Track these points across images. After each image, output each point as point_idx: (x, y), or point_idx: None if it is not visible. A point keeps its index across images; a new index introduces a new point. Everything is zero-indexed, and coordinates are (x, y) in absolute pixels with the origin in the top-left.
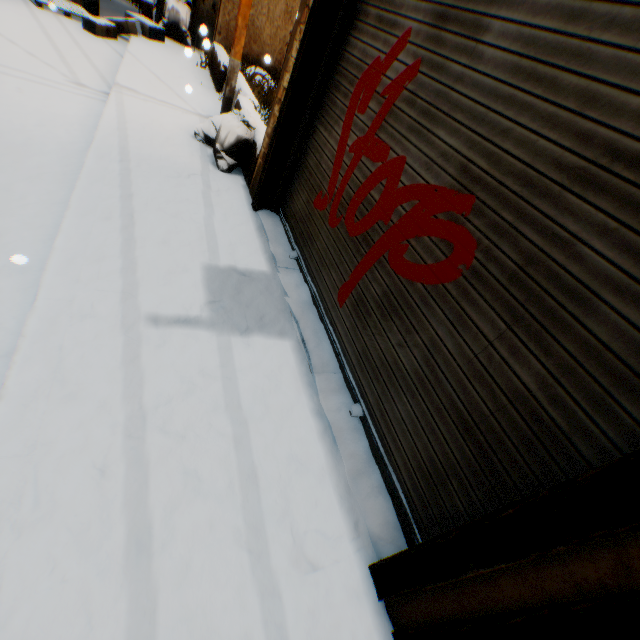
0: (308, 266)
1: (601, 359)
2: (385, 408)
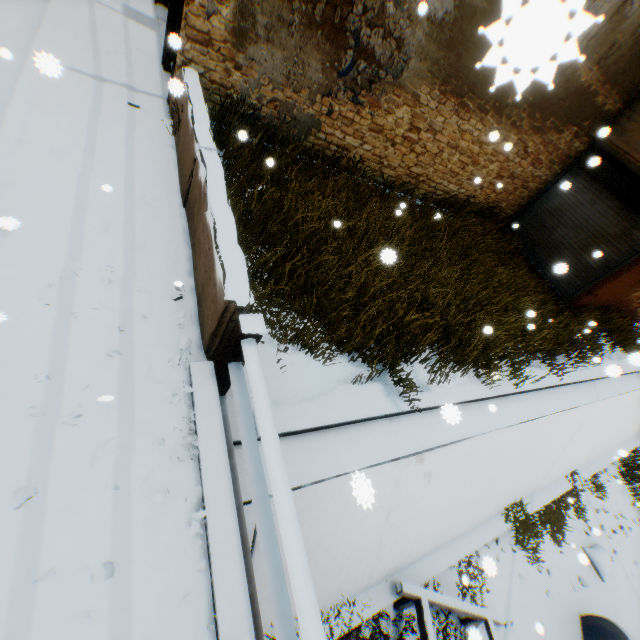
0: None
1: None
2: None
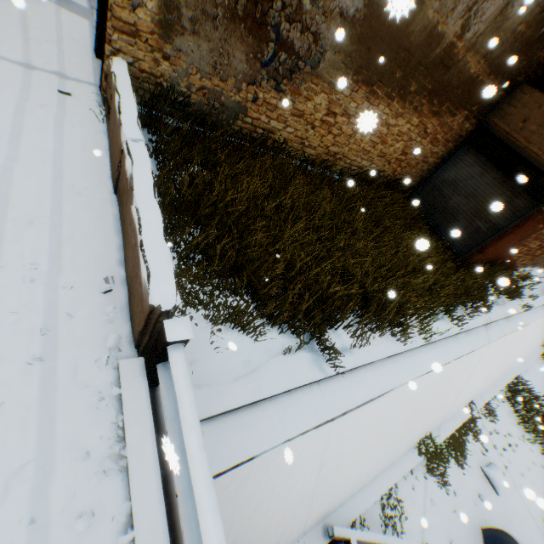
0: None
1: None
2: None
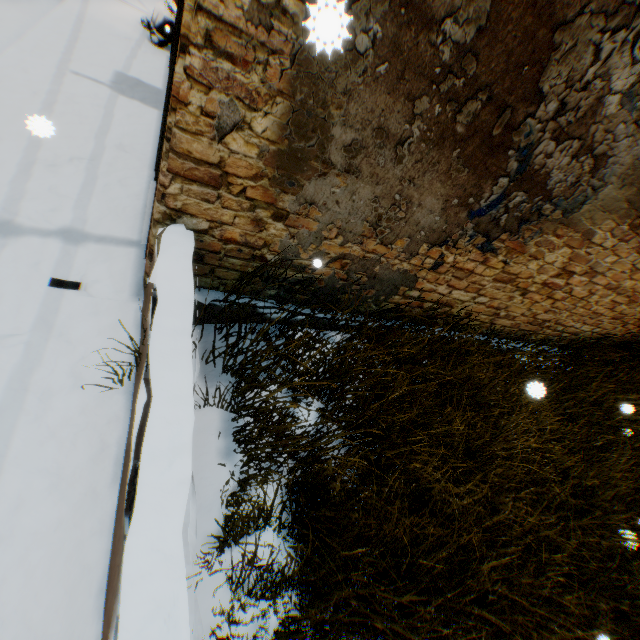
0: None
1: None
2: None
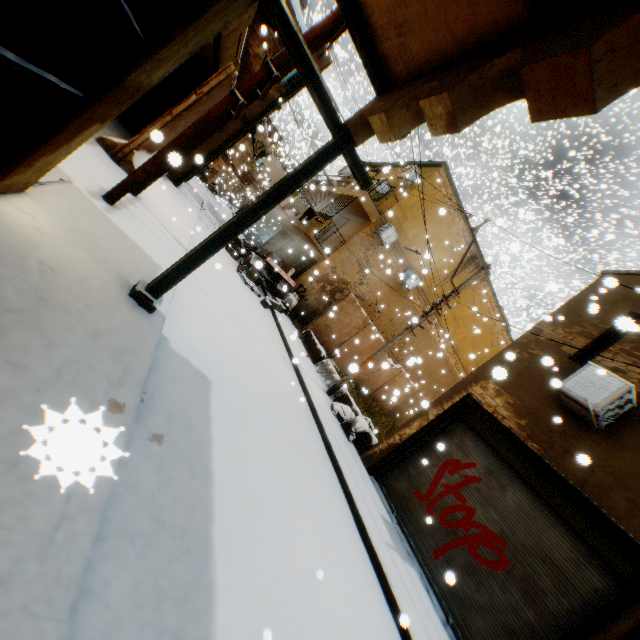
0: (407, 525)
1: (549, 612)
2: (467, 620)
